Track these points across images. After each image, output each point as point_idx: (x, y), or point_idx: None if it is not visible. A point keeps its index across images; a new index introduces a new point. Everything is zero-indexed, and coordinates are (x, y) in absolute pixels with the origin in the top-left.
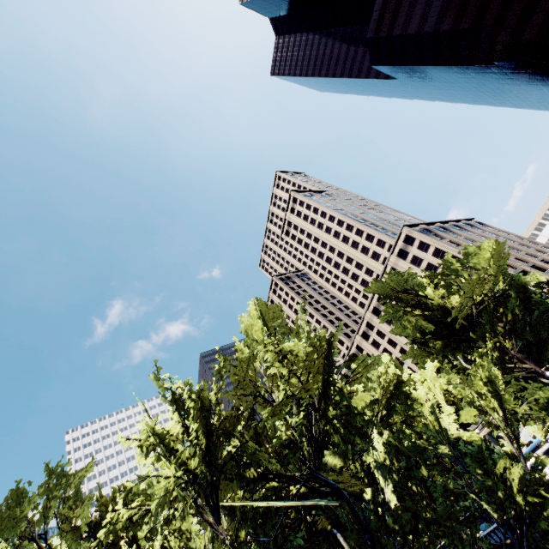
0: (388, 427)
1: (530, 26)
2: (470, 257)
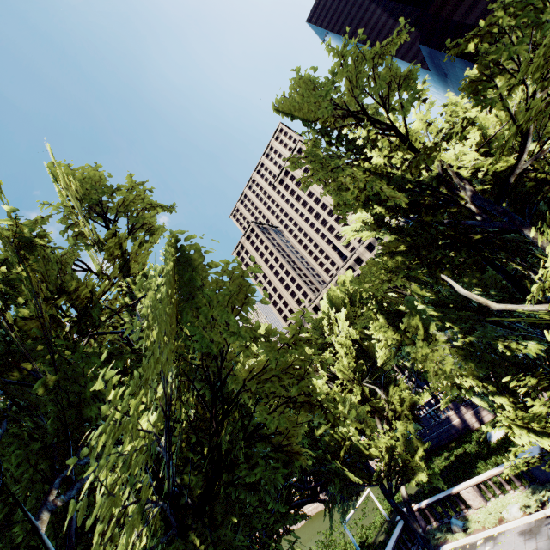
0: None
1: None
2: None
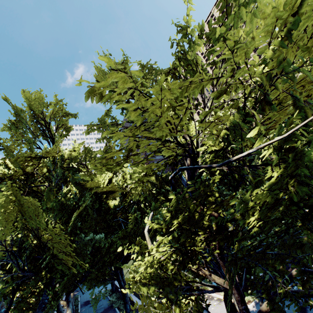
0: None
1: None
2: None
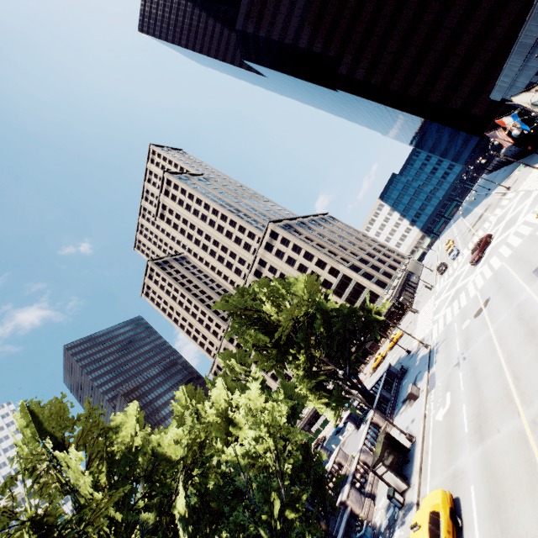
0: (191, 479)
1: (360, 68)
2: (291, 286)
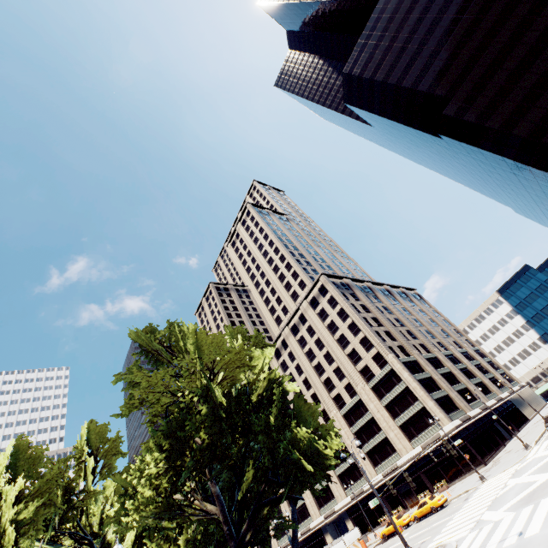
0: None
1: (474, 107)
2: (186, 339)
